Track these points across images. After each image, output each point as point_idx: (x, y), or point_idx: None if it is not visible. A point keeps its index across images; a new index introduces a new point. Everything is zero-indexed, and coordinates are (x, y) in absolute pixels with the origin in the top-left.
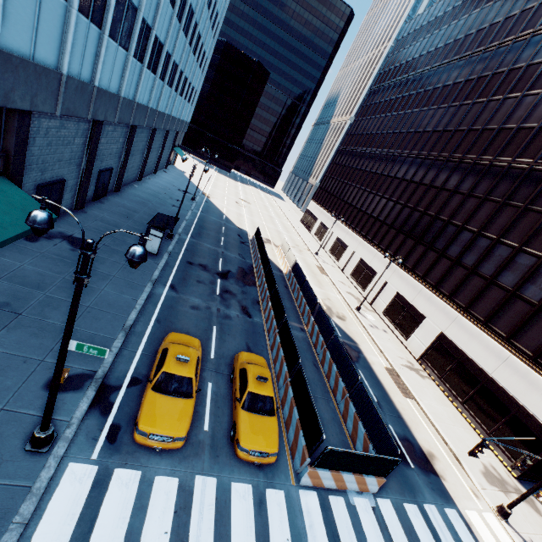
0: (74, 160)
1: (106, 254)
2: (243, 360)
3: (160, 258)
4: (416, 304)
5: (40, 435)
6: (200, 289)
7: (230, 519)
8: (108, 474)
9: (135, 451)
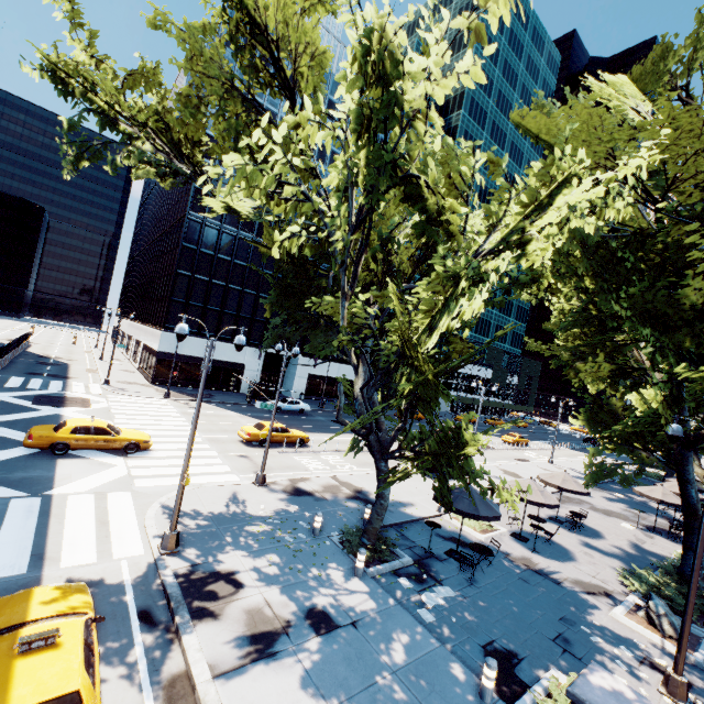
0: None
1: None
2: None
3: None
4: (140, 338)
5: None
6: None
7: None
8: None
9: None
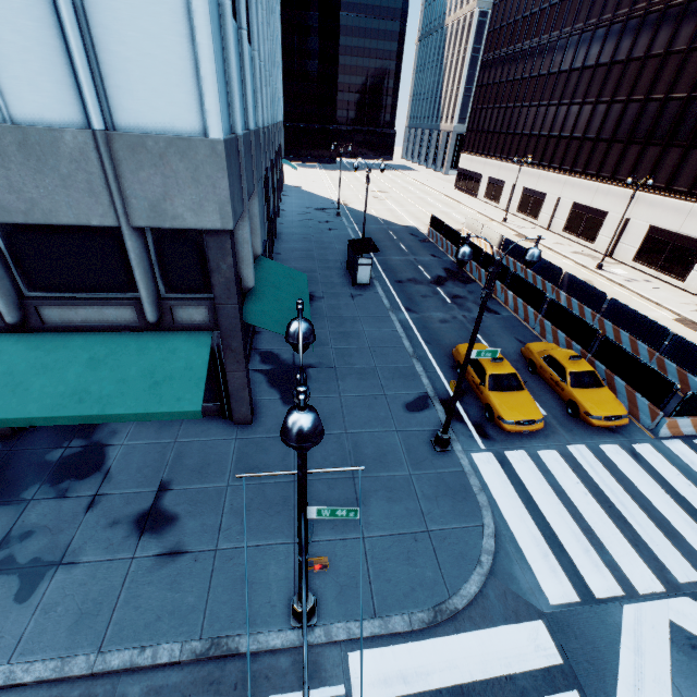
0: (263, 217)
1: (333, 300)
2: (537, 350)
3: (374, 287)
4: (687, 231)
5: (446, 437)
6: (431, 303)
7: (618, 469)
8: (503, 456)
9: (507, 439)
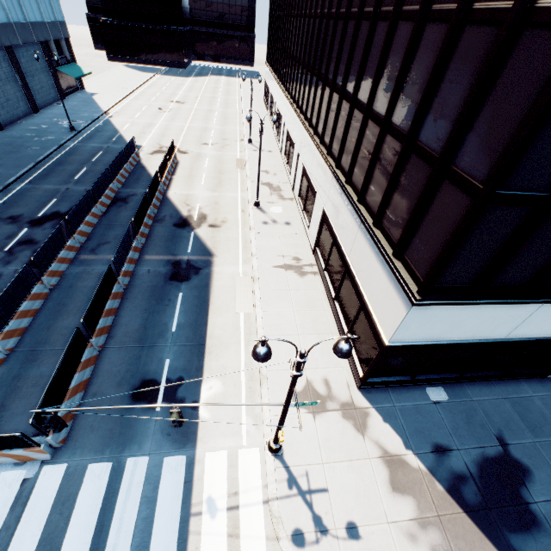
0: None
1: None
2: None
3: None
4: (312, 175)
5: None
6: None
7: None
8: None
9: None
